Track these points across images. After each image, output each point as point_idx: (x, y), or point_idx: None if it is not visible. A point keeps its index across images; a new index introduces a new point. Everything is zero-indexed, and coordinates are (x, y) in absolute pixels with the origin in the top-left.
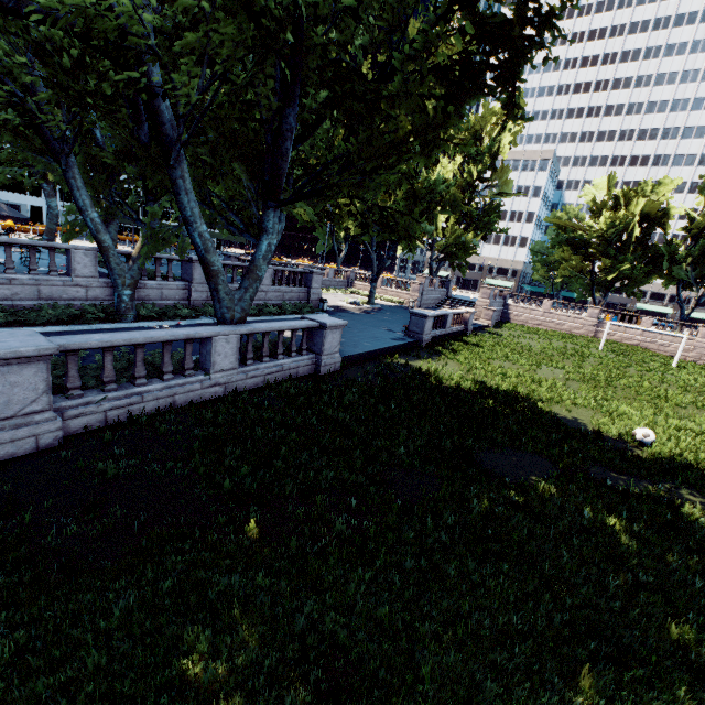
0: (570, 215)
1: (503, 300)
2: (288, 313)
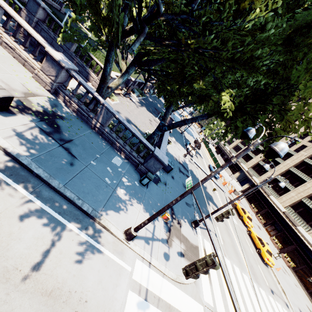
0: None
1: None
2: None
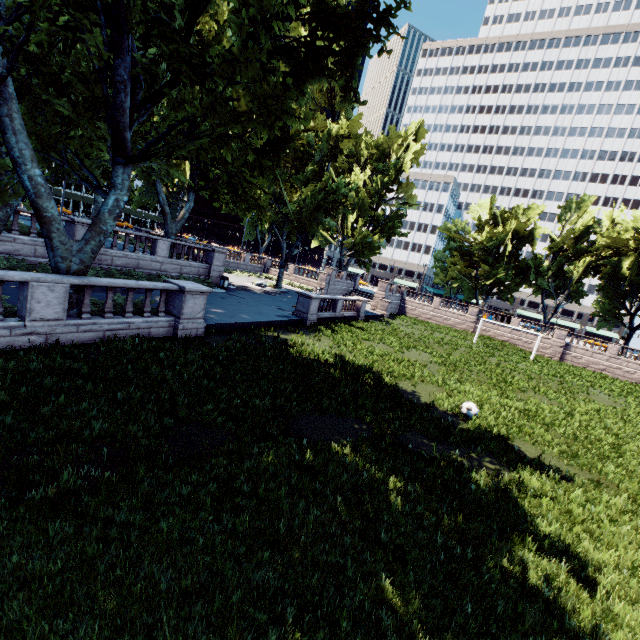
0: (459, 228)
1: (401, 295)
2: None
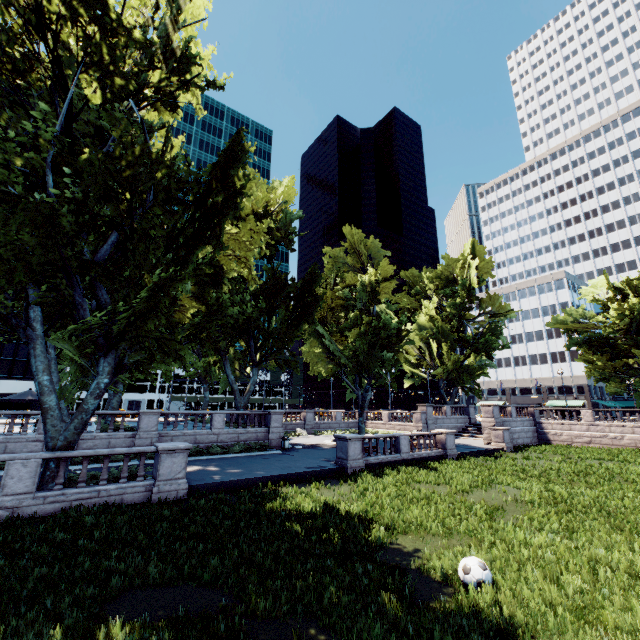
0: (575, 317)
1: (532, 417)
2: (233, 452)
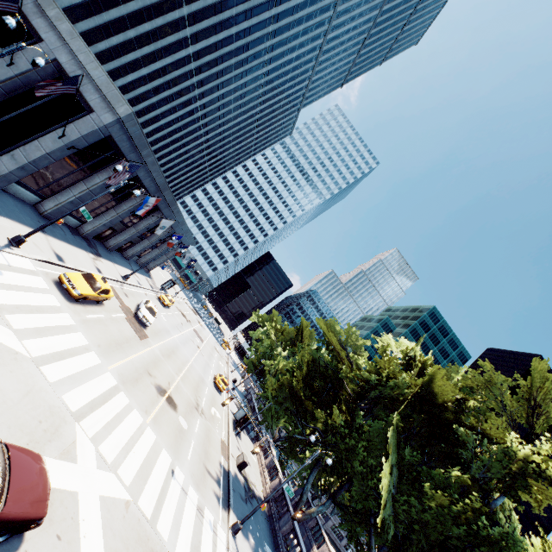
0: None
1: None
2: None
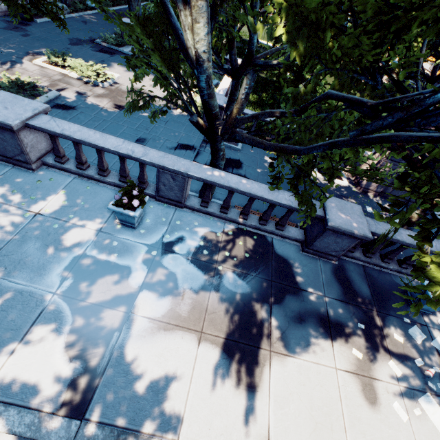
0: None
1: None
2: None
